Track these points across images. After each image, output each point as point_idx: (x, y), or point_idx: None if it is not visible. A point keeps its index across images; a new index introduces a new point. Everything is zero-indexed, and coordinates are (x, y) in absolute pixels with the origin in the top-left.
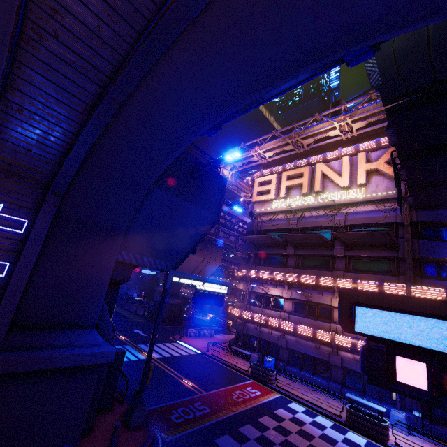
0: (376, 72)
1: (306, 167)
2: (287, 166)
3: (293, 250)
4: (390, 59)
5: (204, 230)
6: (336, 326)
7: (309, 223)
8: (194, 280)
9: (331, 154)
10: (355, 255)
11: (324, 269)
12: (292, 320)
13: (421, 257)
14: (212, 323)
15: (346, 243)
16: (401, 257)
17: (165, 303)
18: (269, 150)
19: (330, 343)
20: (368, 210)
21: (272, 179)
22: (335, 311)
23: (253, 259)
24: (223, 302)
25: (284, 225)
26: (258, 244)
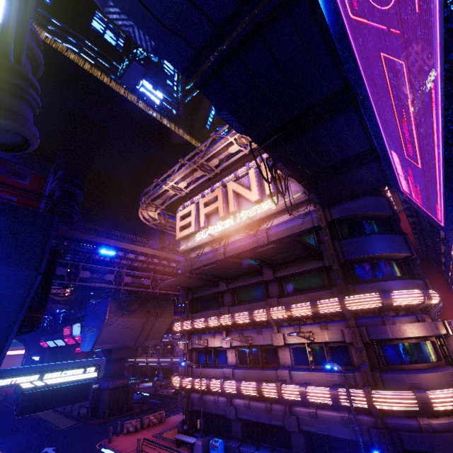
0: (133, 27)
1: (219, 189)
2: (205, 193)
3: (225, 285)
4: (134, 2)
5: (22, 295)
6: (282, 372)
7: (236, 249)
8: (15, 376)
9: (241, 170)
10: (285, 274)
11: (260, 300)
12: (237, 377)
13: (347, 259)
14: (177, 397)
15: (271, 263)
16: (328, 265)
17: (104, 390)
18: (183, 180)
19: (279, 399)
20: (285, 220)
21: (191, 210)
22: (280, 351)
23: (188, 306)
24: (88, 394)
25: (212, 258)
26: (188, 287)
